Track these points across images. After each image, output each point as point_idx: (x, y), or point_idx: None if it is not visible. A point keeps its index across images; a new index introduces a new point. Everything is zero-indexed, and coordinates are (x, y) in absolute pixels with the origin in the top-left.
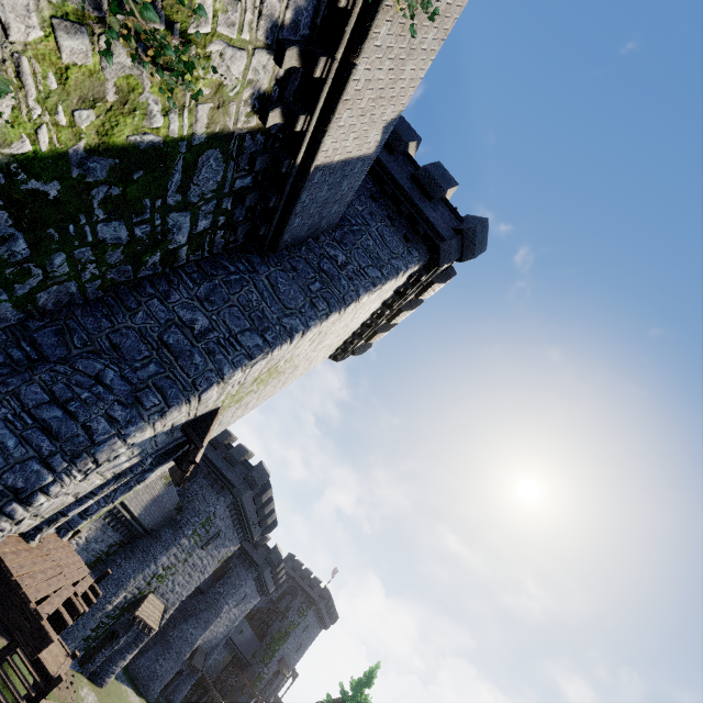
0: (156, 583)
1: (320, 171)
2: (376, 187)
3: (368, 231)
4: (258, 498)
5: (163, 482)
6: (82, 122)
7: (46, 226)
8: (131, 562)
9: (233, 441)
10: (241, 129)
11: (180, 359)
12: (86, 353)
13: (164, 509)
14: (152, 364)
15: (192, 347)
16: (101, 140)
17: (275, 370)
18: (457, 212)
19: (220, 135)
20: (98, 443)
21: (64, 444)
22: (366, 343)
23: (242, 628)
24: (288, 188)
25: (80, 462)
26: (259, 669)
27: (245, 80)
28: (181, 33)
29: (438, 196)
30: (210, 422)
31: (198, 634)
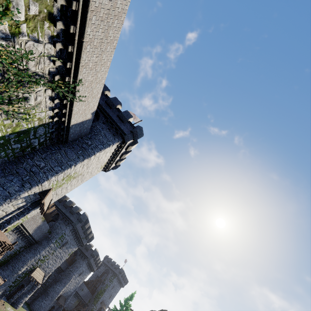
0: (40, 263)
1: (74, 125)
2: (105, 119)
3: (100, 134)
4: (83, 226)
5: (41, 220)
6: (8, 130)
7: (0, 148)
8: (29, 254)
9: (73, 205)
10: (47, 122)
11: (36, 175)
12: (9, 174)
13: (43, 231)
14: (27, 176)
15: (39, 171)
16: (12, 132)
17: (71, 176)
18: (133, 125)
19: (42, 124)
20: (12, 196)
21: (3, 196)
22: (117, 165)
23: (83, 288)
24: (65, 130)
25: (7, 201)
26: (92, 307)
27: (46, 115)
28: (28, 114)
29: (125, 121)
30: (48, 192)
31: (61, 288)
